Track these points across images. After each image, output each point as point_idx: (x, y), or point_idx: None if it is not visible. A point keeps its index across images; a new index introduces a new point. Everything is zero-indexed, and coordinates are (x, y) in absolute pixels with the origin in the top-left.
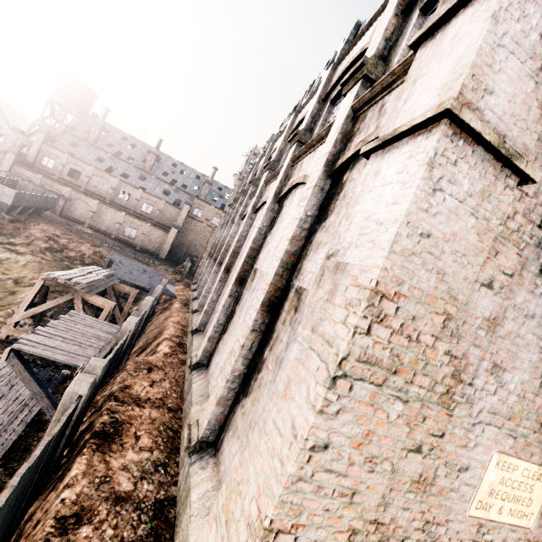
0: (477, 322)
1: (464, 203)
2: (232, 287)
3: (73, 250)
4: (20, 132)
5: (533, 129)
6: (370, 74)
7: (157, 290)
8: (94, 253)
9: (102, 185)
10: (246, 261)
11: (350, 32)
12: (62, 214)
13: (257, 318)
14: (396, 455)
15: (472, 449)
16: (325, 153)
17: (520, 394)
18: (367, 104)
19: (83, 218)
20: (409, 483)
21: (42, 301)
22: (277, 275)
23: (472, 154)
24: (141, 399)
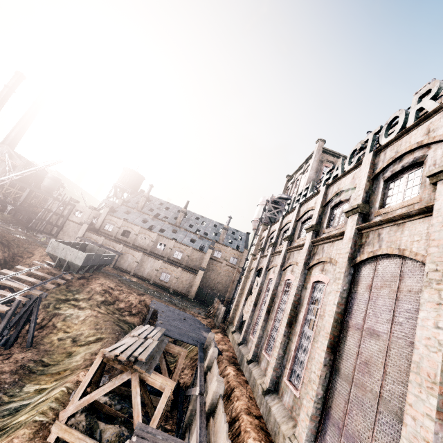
0: None
1: None
2: (435, 427)
3: (123, 301)
4: (94, 208)
5: None
6: None
7: (213, 354)
8: (139, 302)
9: (145, 239)
10: None
11: None
12: (114, 266)
13: None
14: None
15: None
16: None
17: None
18: None
19: (129, 268)
20: None
21: (98, 380)
22: None
23: None
24: None
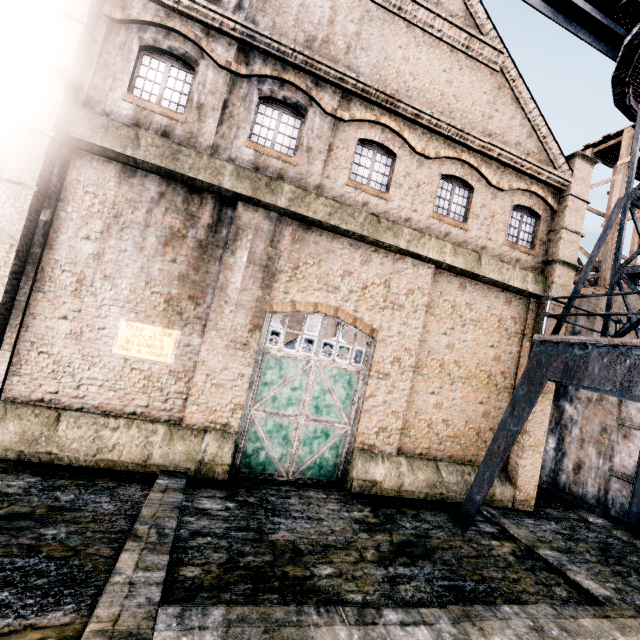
0: (85, 256)
1: (6, 203)
2: None
3: None
4: None
5: (35, 172)
6: None
7: None
8: None
9: None
10: None
11: None
12: None
13: None
14: (1, 298)
15: (105, 318)
16: None
17: (131, 290)
18: None
19: None
20: (65, 335)
21: None
22: None
23: (4, 186)
24: None
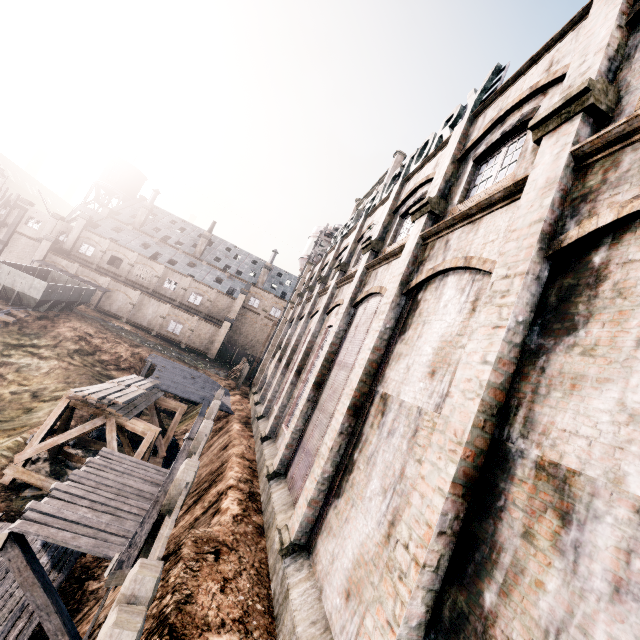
0: None
1: None
2: (343, 420)
3: (107, 352)
4: (60, 218)
5: None
6: (599, 104)
7: (214, 407)
8: (132, 355)
9: (146, 273)
10: (363, 379)
11: (486, 79)
12: (97, 308)
13: (446, 510)
14: None
15: None
16: (531, 222)
17: None
18: (611, 144)
19: (121, 312)
20: None
21: (64, 427)
22: (476, 427)
23: None
24: (211, 625)
